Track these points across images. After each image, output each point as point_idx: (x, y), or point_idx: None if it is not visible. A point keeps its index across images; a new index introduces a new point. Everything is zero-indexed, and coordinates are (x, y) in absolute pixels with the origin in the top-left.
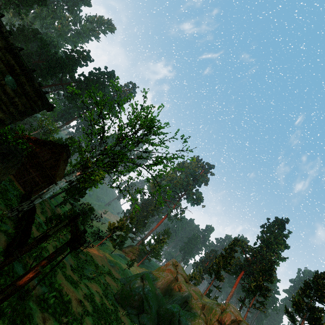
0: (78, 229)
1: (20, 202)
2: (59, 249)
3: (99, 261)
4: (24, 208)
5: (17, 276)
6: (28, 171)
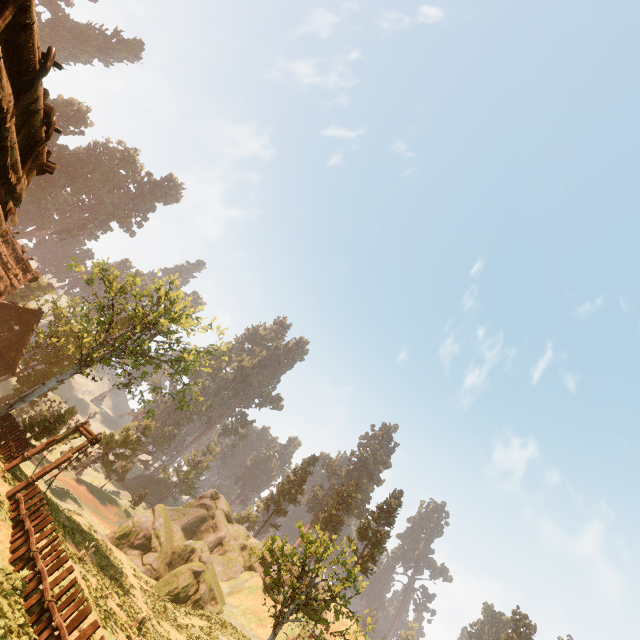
0: (92, 432)
1: None
2: (83, 444)
3: (81, 496)
4: (0, 414)
5: (19, 477)
6: None
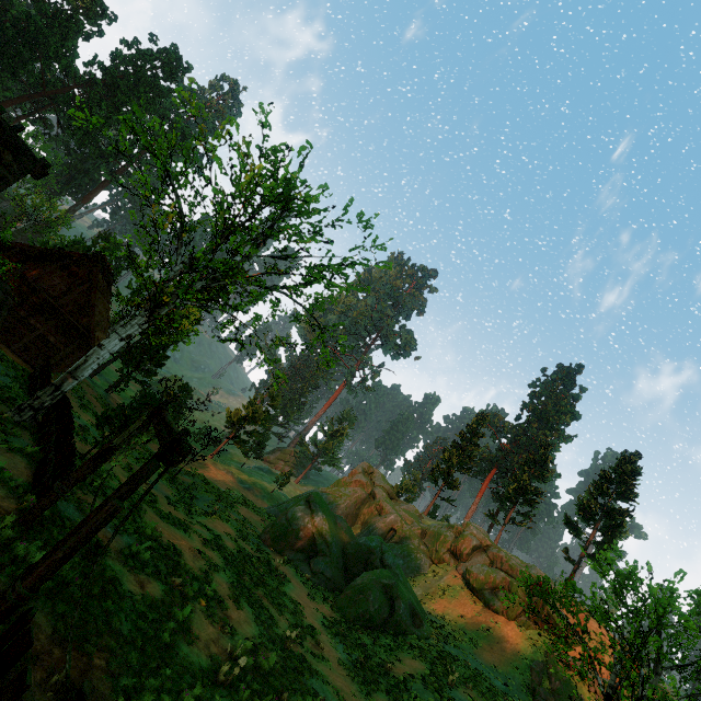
0: (171, 429)
1: (29, 391)
2: (144, 467)
3: (221, 484)
4: (44, 403)
5: (70, 524)
6: (27, 324)
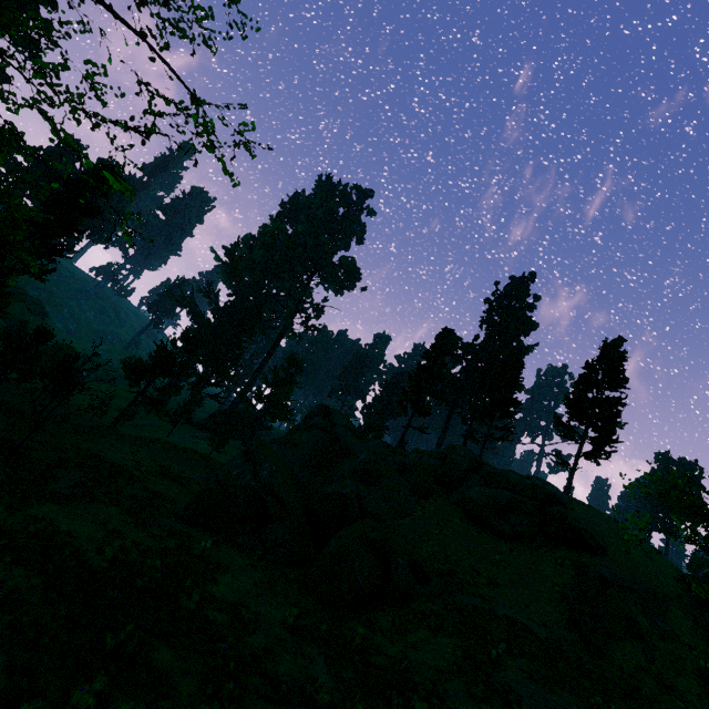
0: None
1: None
2: None
3: (124, 457)
4: None
5: None
6: None
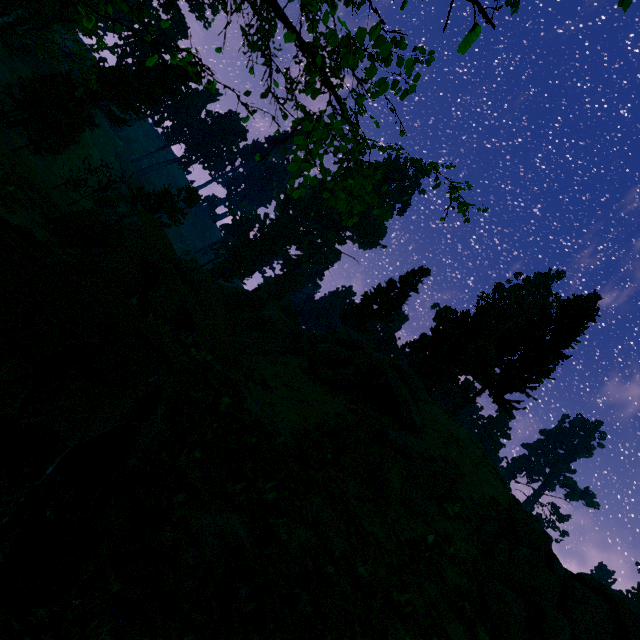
0: None
1: None
2: None
3: None
4: None
5: None
6: None
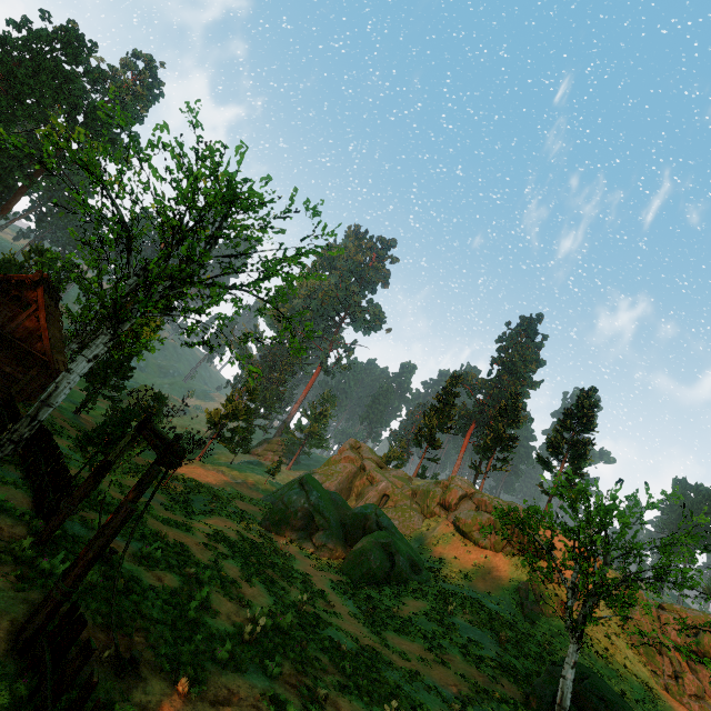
0: (163, 438)
1: None
2: (147, 473)
3: (213, 483)
4: (23, 435)
5: (81, 539)
6: None
